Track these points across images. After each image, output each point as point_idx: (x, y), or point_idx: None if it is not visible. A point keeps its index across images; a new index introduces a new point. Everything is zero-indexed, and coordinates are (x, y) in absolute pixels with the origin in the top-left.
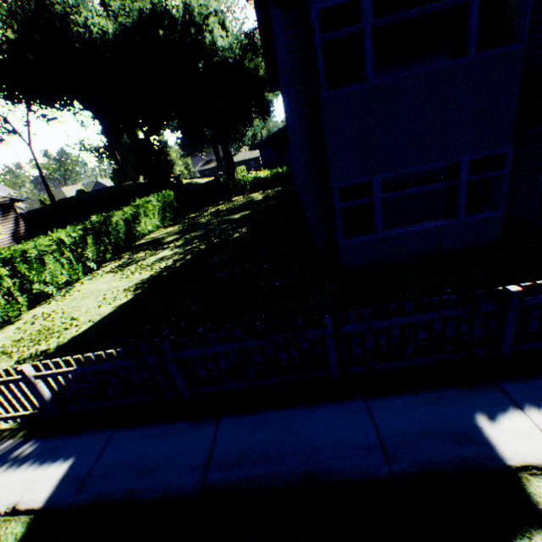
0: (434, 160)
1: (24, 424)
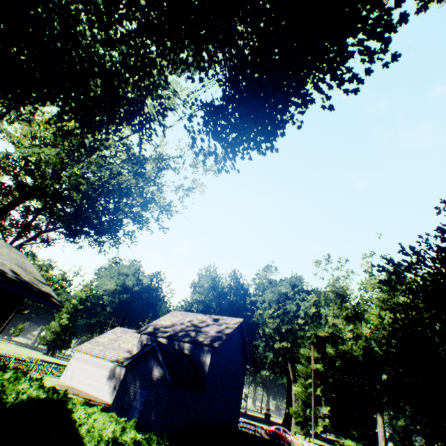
0: None
1: None
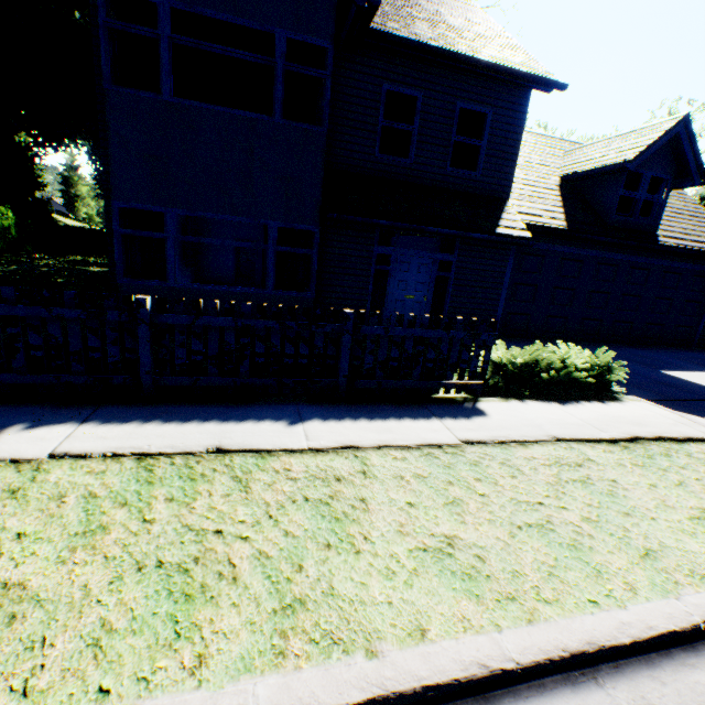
0: (239, 214)
1: None
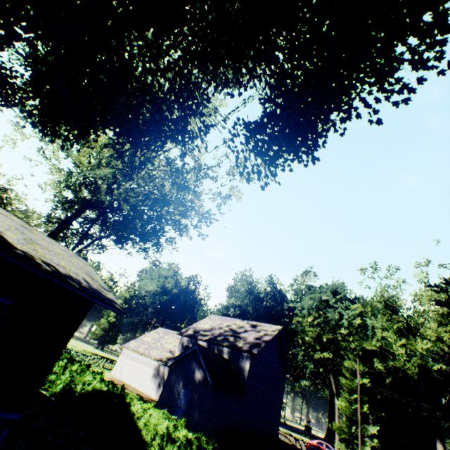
0: None
1: None
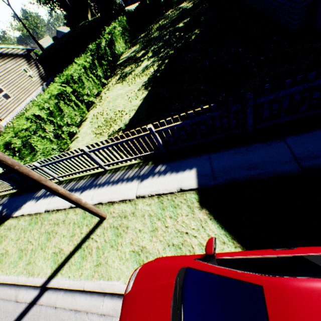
0: None
1: (144, 160)
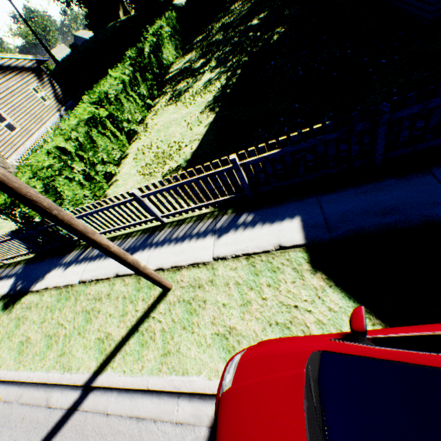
0: None
1: (220, 208)
